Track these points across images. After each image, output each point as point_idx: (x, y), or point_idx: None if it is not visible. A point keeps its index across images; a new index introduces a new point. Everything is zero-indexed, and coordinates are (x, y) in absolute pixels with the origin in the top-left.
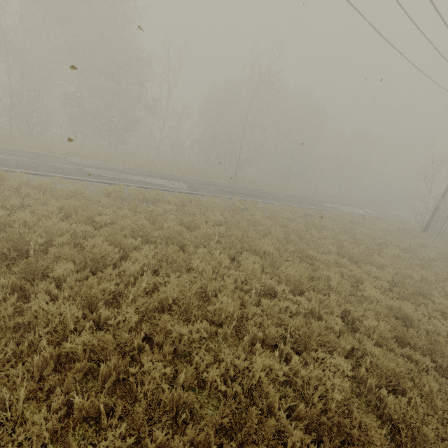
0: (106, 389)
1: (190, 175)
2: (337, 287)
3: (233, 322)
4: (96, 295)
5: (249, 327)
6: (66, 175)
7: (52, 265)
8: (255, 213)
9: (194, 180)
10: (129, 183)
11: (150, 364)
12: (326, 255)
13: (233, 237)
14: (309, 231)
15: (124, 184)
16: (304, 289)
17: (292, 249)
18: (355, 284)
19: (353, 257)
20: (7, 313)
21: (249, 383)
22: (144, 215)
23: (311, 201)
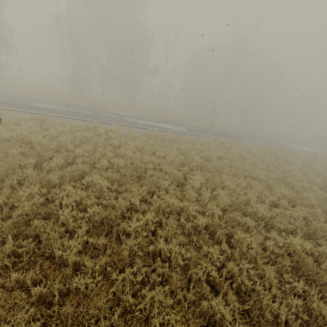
0: (222, 244)
1: (181, 120)
2: (318, 204)
3: (265, 219)
4: (191, 199)
5: (274, 223)
6: (118, 123)
7: (161, 181)
8: (240, 150)
9: (187, 125)
10: (153, 127)
11: (243, 234)
12: (300, 182)
13: (239, 168)
14: (280, 164)
15: (151, 128)
16: (296, 204)
17: (275, 177)
18: (325, 203)
19: (319, 185)
20: (165, 204)
21: (286, 251)
22: (178, 151)
23: (270, 140)
